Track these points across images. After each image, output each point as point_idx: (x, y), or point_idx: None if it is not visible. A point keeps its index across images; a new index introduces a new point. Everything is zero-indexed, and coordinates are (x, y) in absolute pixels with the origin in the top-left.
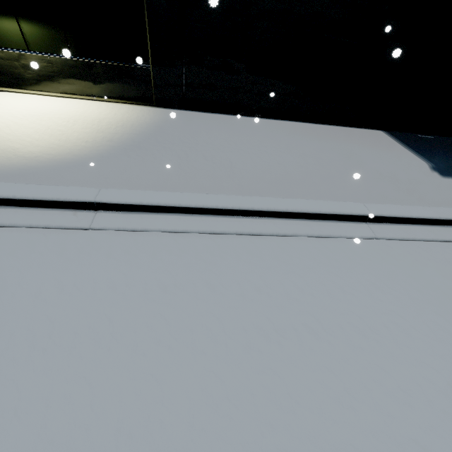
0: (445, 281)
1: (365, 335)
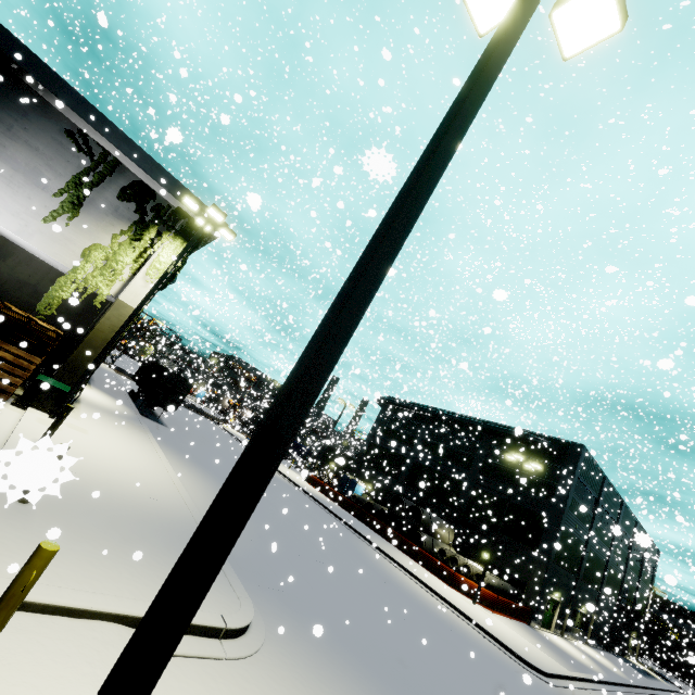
0: None
1: None
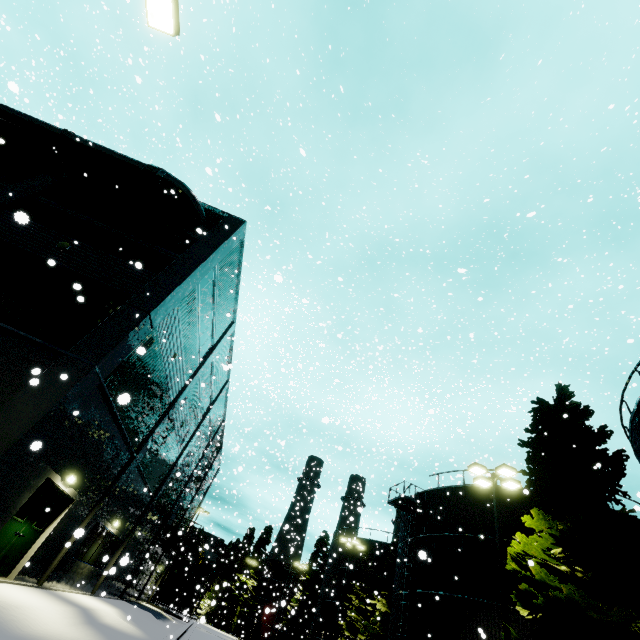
0: None
1: None
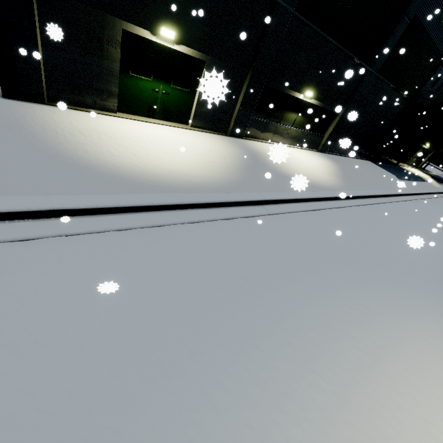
0: (435, 207)
1: (441, 216)
